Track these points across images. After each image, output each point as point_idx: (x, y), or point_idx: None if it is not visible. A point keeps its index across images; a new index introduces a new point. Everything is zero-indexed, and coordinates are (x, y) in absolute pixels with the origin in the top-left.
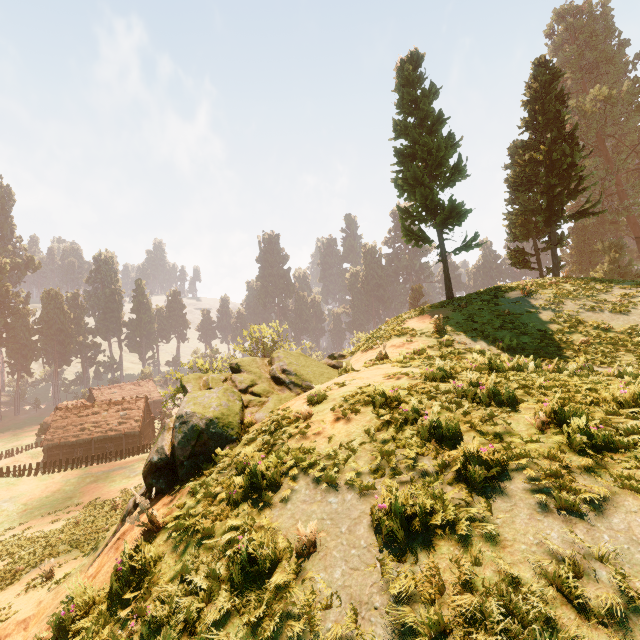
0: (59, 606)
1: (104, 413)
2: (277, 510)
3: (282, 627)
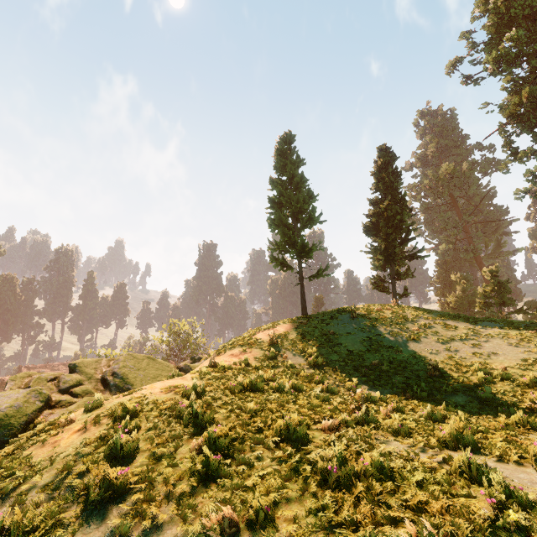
0: None
1: None
2: None
3: None
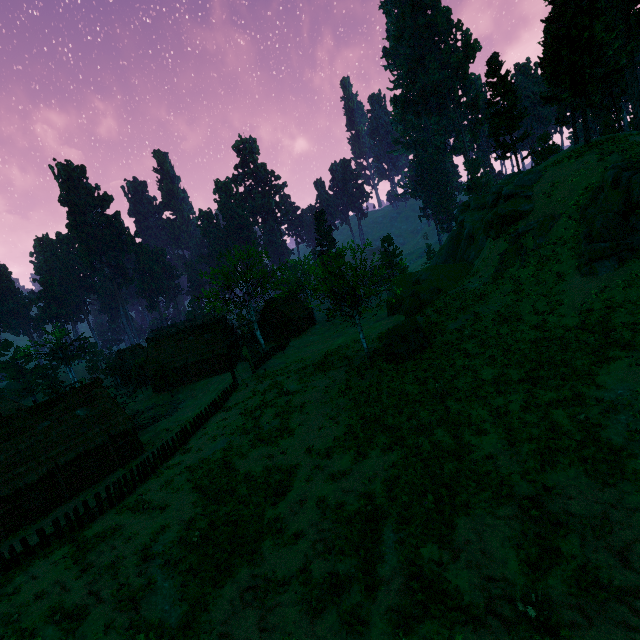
0: None
1: (42, 424)
2: None
3: None
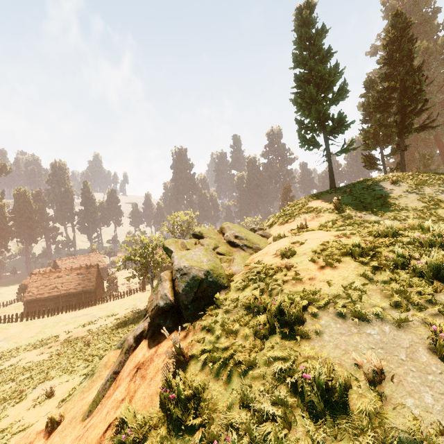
0: (112, 429)
1: (67, 276)
2: (316, 342)
3: None
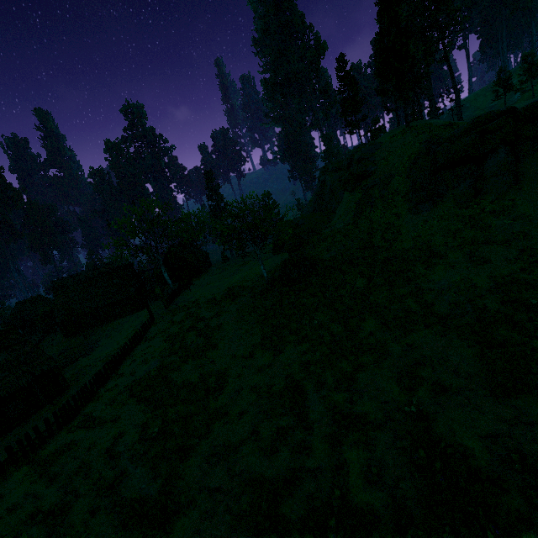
0: None
1: None
2: None
3: None
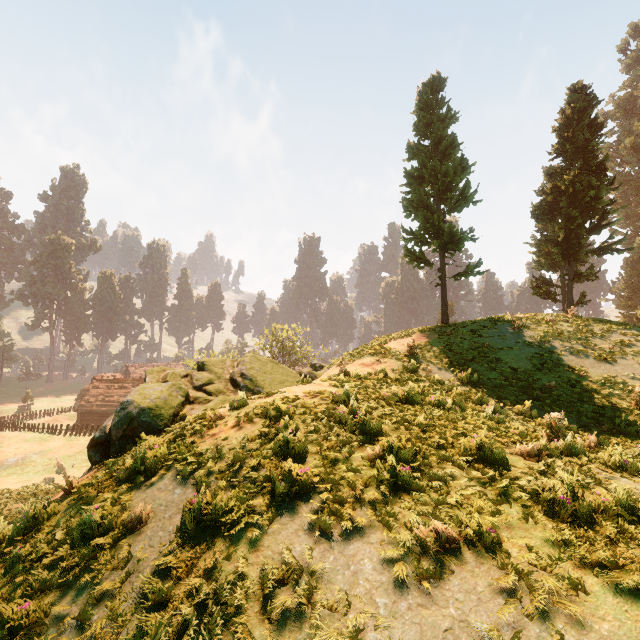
0: None
1: (133, 388)
2: (139, 492)
3: (81, 577)
